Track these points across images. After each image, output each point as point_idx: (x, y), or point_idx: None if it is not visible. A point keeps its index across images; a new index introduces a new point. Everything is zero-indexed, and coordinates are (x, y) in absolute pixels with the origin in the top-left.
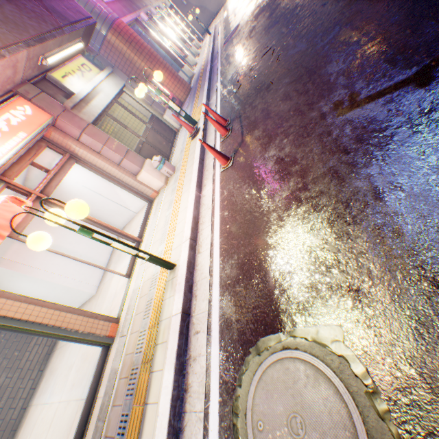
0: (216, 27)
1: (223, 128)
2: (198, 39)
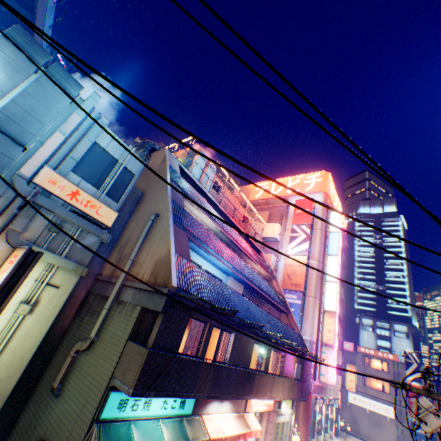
0: None
1: None
2: (335, 431)
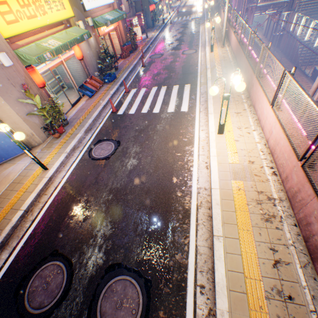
0: (183, 2)
1: (178, 12)
2: (176, 0)
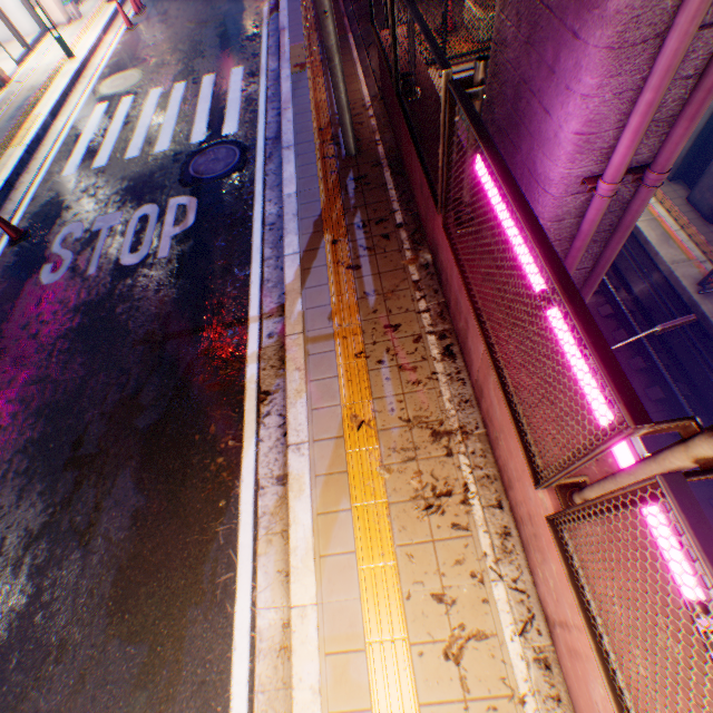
0: None
1: (138, 7)
2: None
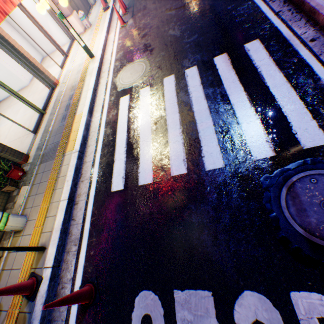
0: None
1: (124, 9)
2: None
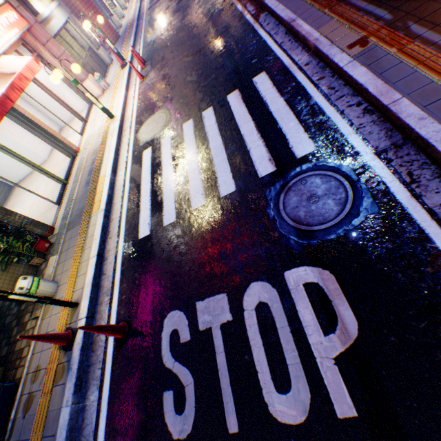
0: None
1: (142, 63)
2: None
